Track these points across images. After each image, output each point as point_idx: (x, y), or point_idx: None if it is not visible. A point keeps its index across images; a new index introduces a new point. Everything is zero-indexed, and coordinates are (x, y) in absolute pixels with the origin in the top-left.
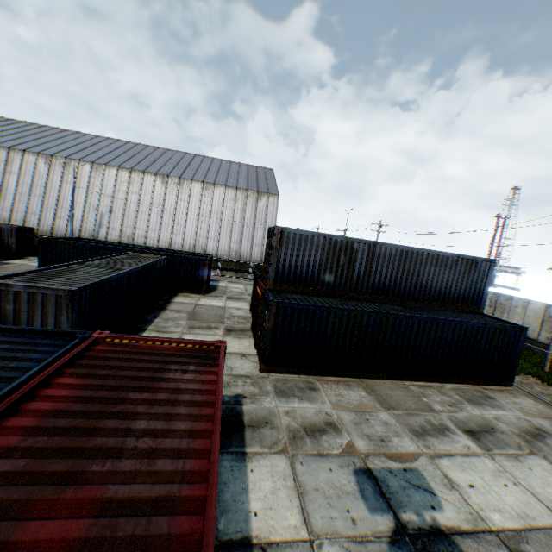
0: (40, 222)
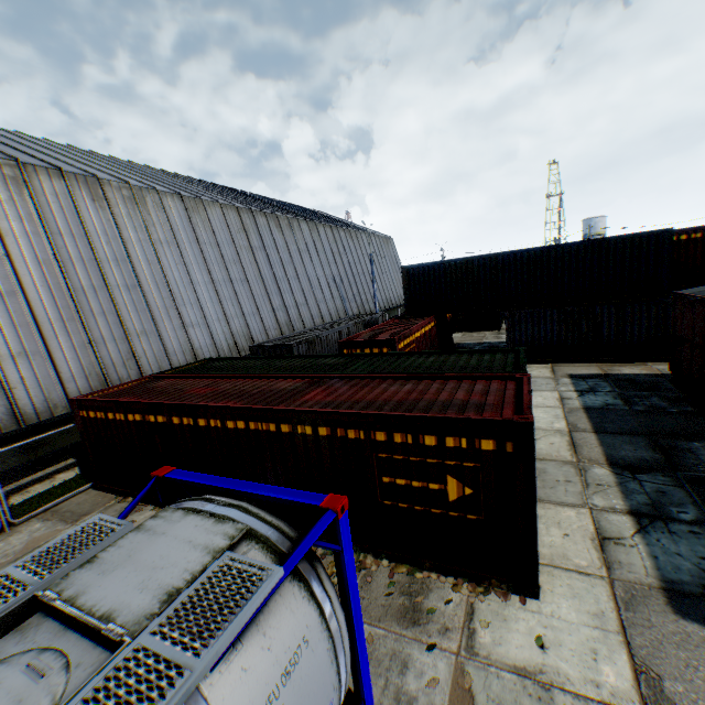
0: (311, 315)
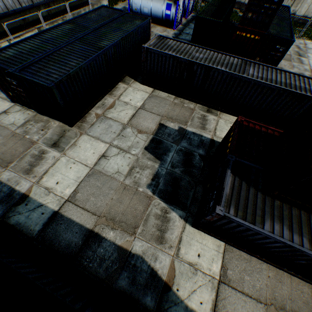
0: None
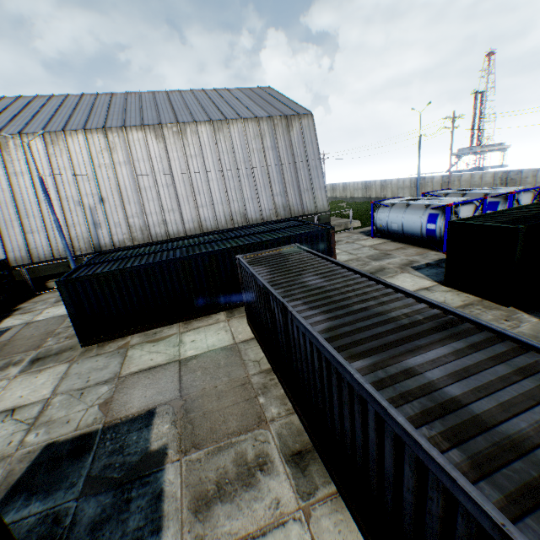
0: (5, 248)
